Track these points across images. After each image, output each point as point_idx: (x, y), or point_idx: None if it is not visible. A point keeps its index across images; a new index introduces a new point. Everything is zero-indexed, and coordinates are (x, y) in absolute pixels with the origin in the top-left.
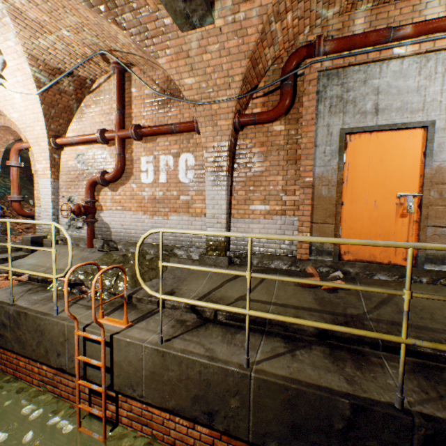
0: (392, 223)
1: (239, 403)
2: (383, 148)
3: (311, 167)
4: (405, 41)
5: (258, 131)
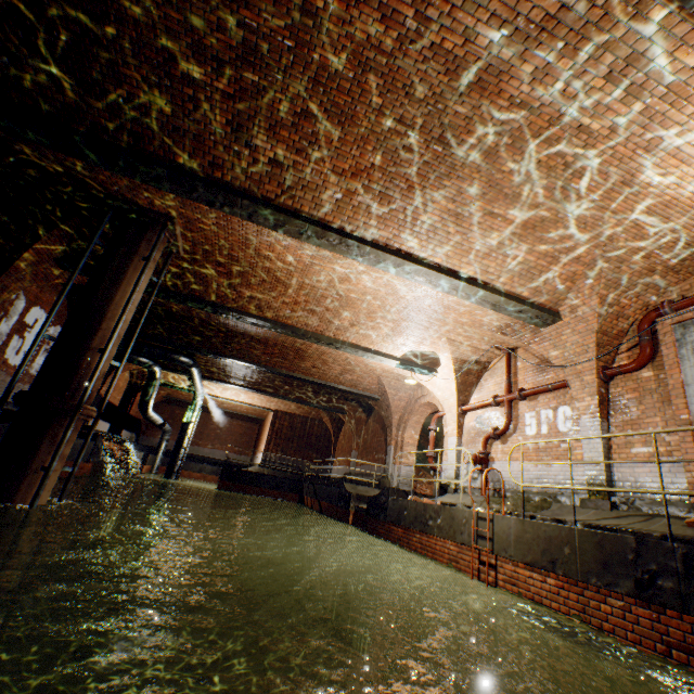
0: None
1: (569, 550)
2: None
3: (683, 404)
4: None
5: (626, 379)
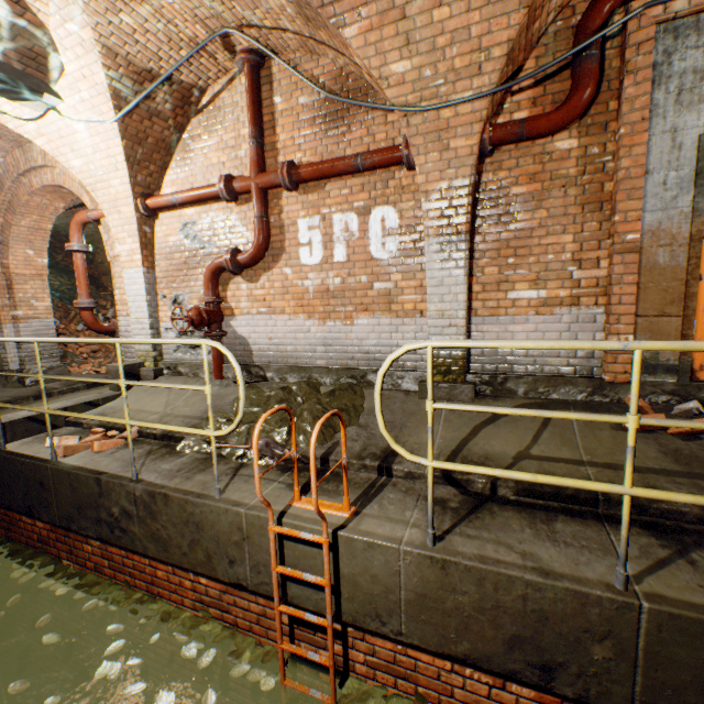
0: None
1: (611, 652)
2: None
3: (639, 213)
4: None
5: (523, 154)
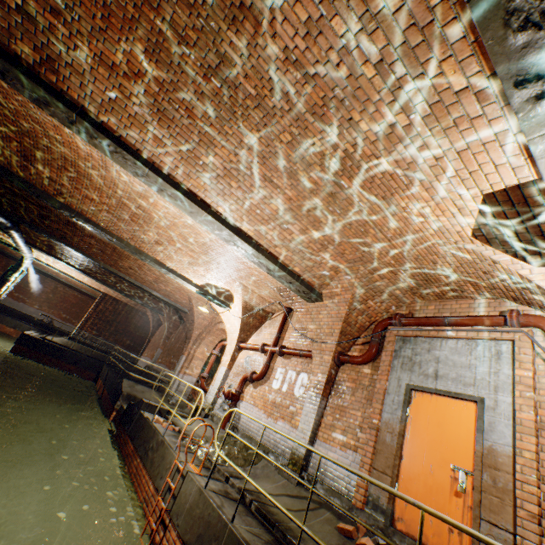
0: (446, 499)
1: None
2: (441, 411)
3: (379, 410)
4: (456, 327)
5: (352, 369)
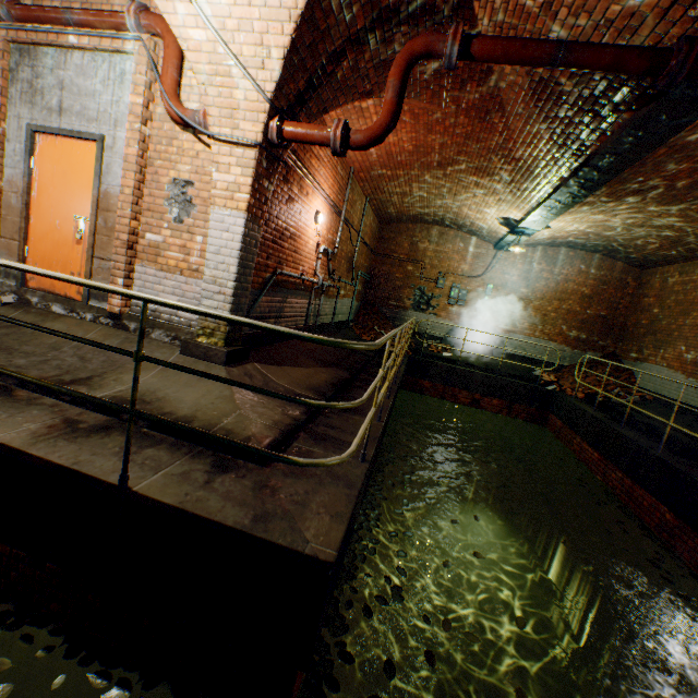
0: (72, 250)
1: None
2: (68, 159)
3: None
4: (80, 30)
5: None
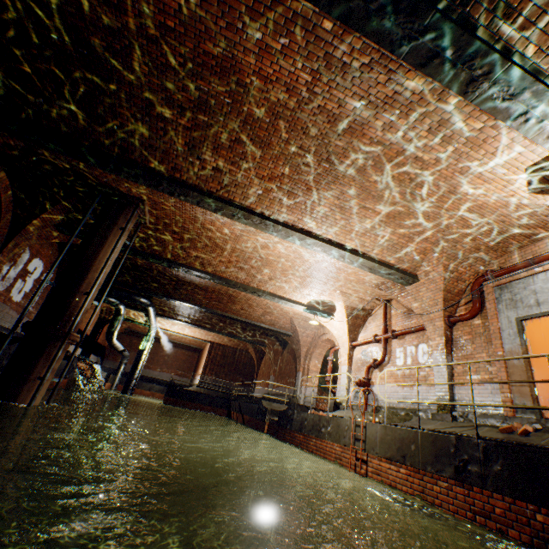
0: None
1: (414, 447)
2: None
3: (499, 344)
4: (540, 263)
5: (464, 325)
